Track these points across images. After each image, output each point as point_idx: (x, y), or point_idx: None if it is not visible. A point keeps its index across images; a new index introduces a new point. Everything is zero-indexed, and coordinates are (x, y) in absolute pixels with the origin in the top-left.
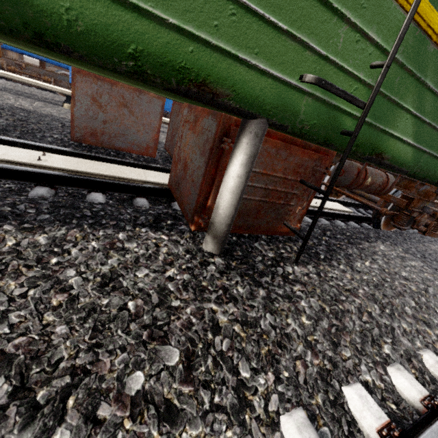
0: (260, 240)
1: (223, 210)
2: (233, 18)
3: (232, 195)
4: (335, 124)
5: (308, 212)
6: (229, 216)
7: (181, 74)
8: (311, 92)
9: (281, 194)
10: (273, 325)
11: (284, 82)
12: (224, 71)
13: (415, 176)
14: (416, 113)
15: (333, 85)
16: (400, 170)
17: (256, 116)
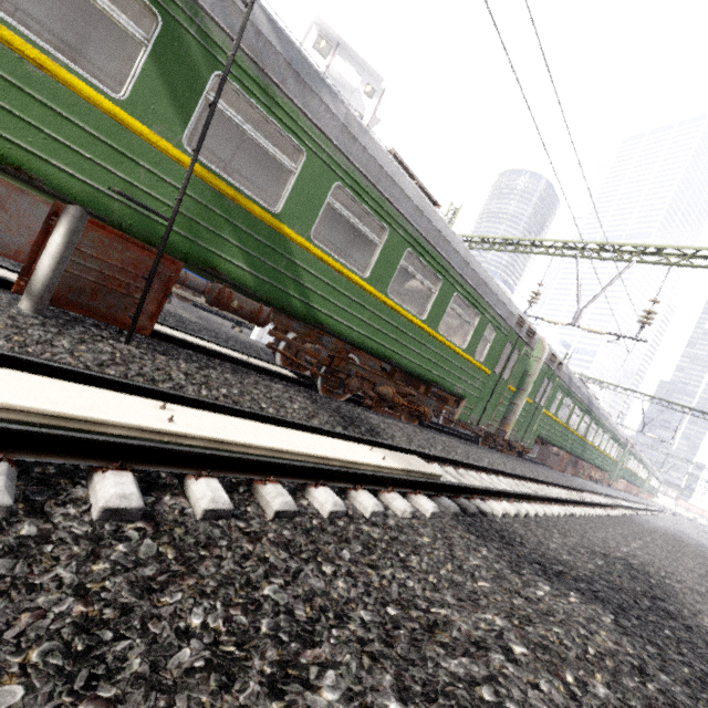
0: (104, 331)
1: (41, 270)
2: (46, 142)
3: (50, 258)
4: (153, 230)
5: (225, 358)
6: (47, 277)
7: (0, 159)
8: (121, 200)
9: (122, 283)
10: (42, 336)
11: (94, 187)
12: (38, 166)
13: (272, 305)
14: (238, 245)
15: (133, 199)
16: (249, 293)
17: (73, 203)
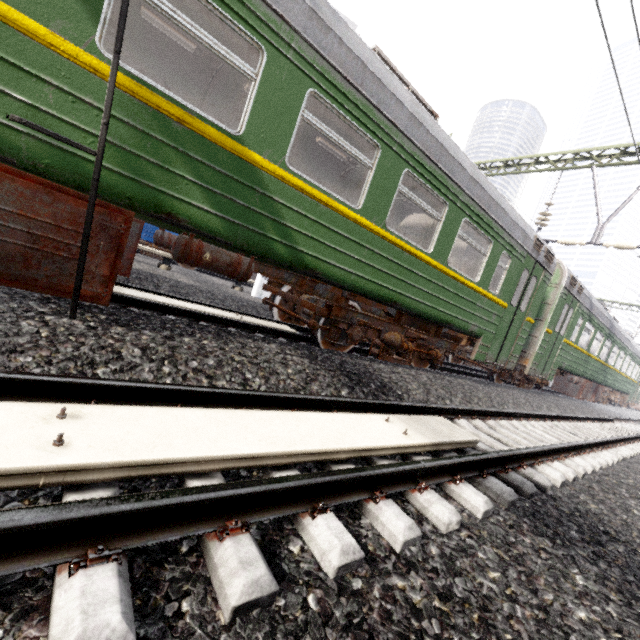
0: (52, 304)
1: None
2: None
3: None
4: (80, 170)
5: (214, 320)
6: None
7: None
8: (26, 132)
9: (59, 244)
10: None
11: None
12: None
13: (250, 253)
14: (195, 181)
15: (40, 127)
16: (219, 241)
17: None
